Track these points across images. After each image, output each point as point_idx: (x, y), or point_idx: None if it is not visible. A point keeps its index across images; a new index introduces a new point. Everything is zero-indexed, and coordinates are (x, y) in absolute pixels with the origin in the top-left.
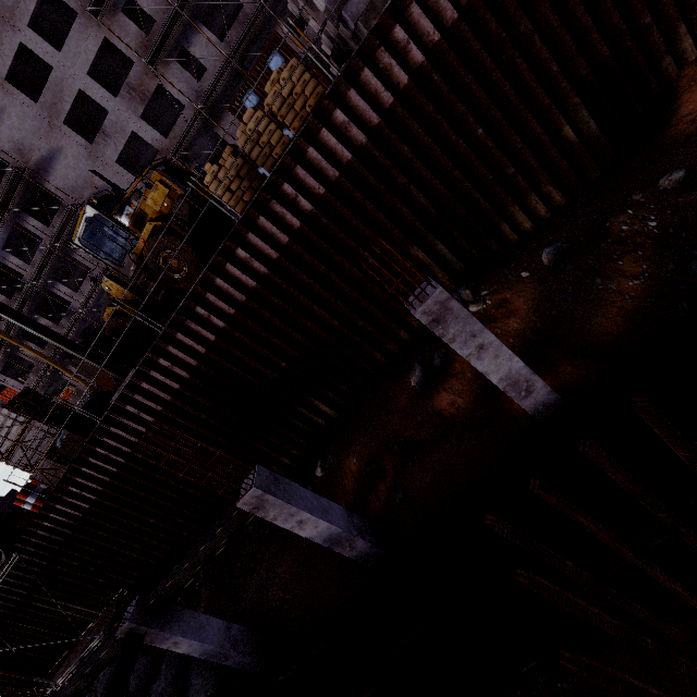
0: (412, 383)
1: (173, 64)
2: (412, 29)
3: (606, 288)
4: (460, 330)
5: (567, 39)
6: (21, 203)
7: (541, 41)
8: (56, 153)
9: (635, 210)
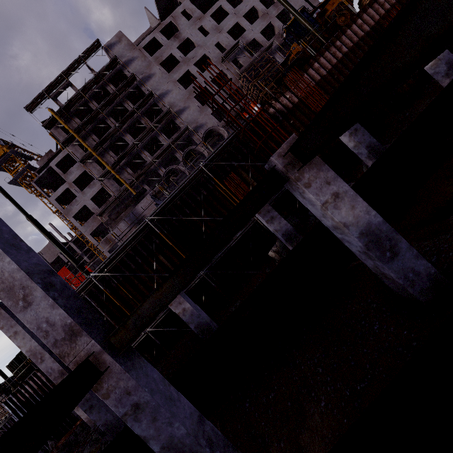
0: None
1: None
2: None
3: None
4: None
5: None
6: (161, 127)
7: None
8: (186, 108)
9: None
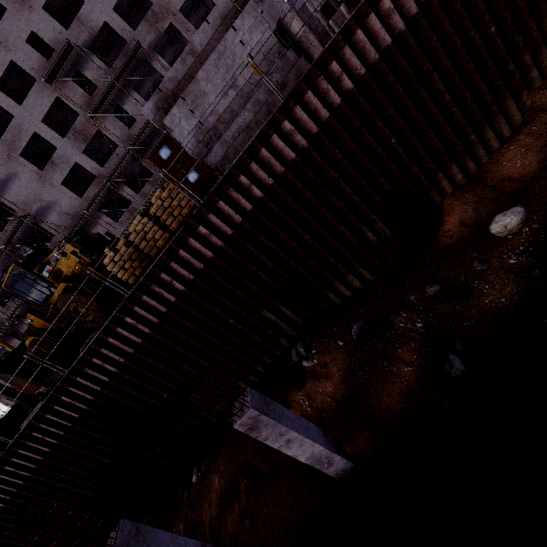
0: None
1: (110, 116)
2: (253, 176)
3: (390, 369)
4: (270, 432)
5: (363, 182)
6: None
7: (345, 183)
8: (12, 176)
9: (408, 313)
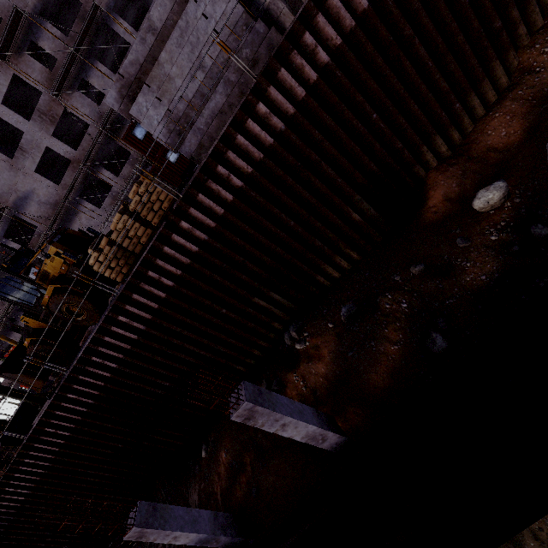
0: None
1: (76, 93)
2: (231, 165)
3: (377, 349)
4: (266, 419)
5: (345, 162)
6: None
7: (327, 165)
8: None
9: (393, 295)
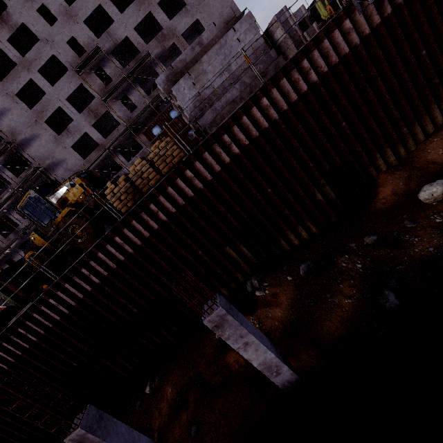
0: (216, 337)
1: (118, 102)
2: (234, 137)
3: (332, 300)
4: (232, 332)
5: (318, 152)
6: (4, 161)
7: (304, 151)
8: (35, 137)
9: (349, 255)
